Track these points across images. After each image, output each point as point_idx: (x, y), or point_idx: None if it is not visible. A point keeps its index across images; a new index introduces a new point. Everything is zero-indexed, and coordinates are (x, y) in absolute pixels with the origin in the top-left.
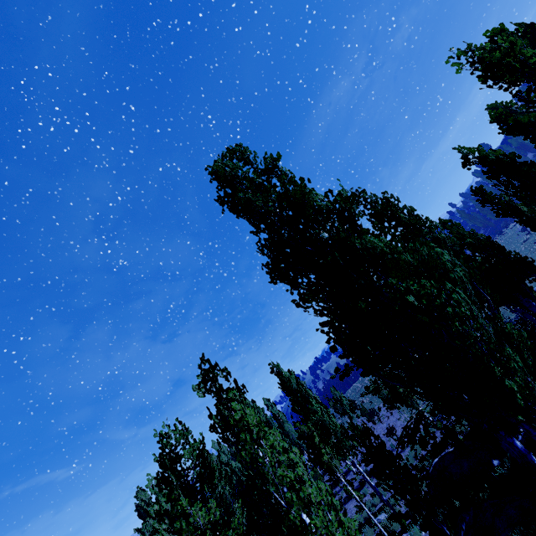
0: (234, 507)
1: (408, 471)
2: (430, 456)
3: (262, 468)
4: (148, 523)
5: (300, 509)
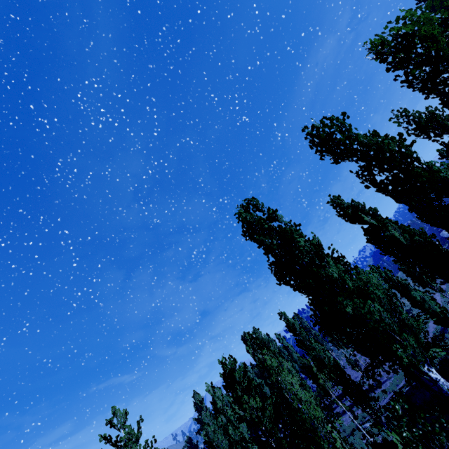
0: (266, 404)
1: (363, 392)
2: (406, 385)
3: (280, 385)
4: (203, 415)
5: (297, 402)
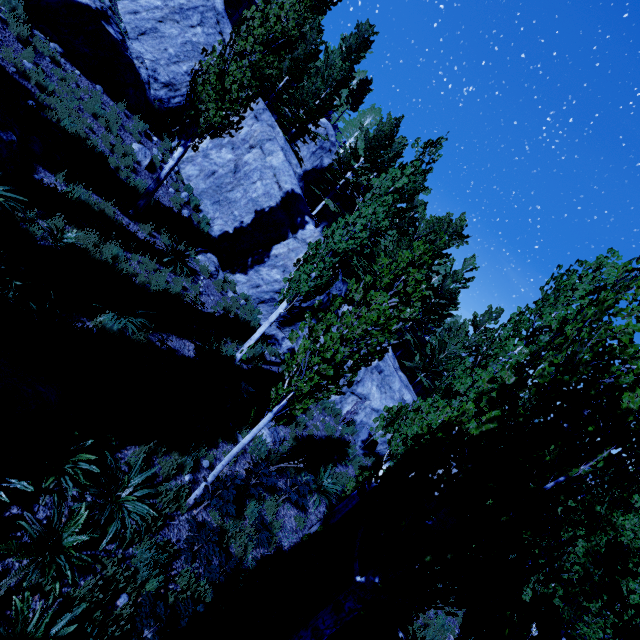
0: None
1: None
2: None
3: None
4: None
5: None
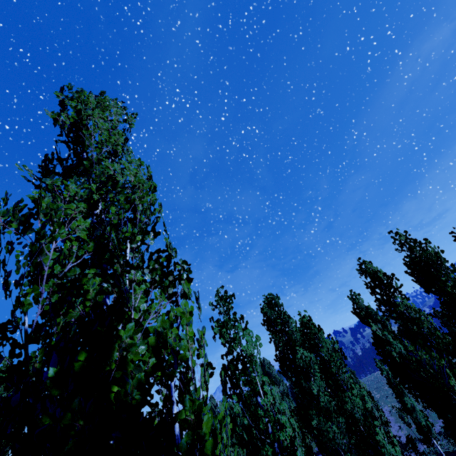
0: None
1: None
2: None
3: None
4: None
5: None
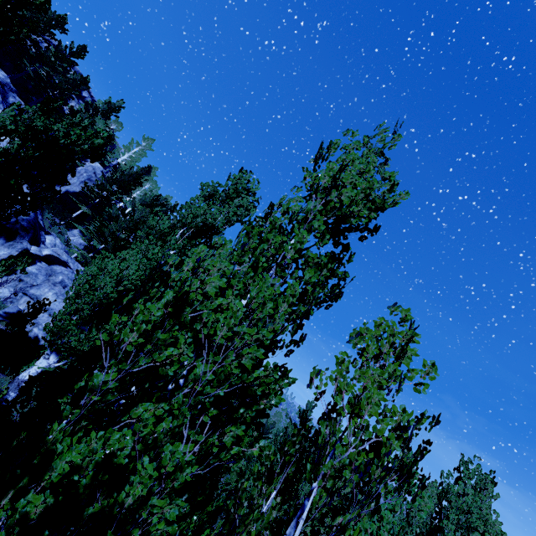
0: None
1: None
2: None
3: None
4: None
5: None
